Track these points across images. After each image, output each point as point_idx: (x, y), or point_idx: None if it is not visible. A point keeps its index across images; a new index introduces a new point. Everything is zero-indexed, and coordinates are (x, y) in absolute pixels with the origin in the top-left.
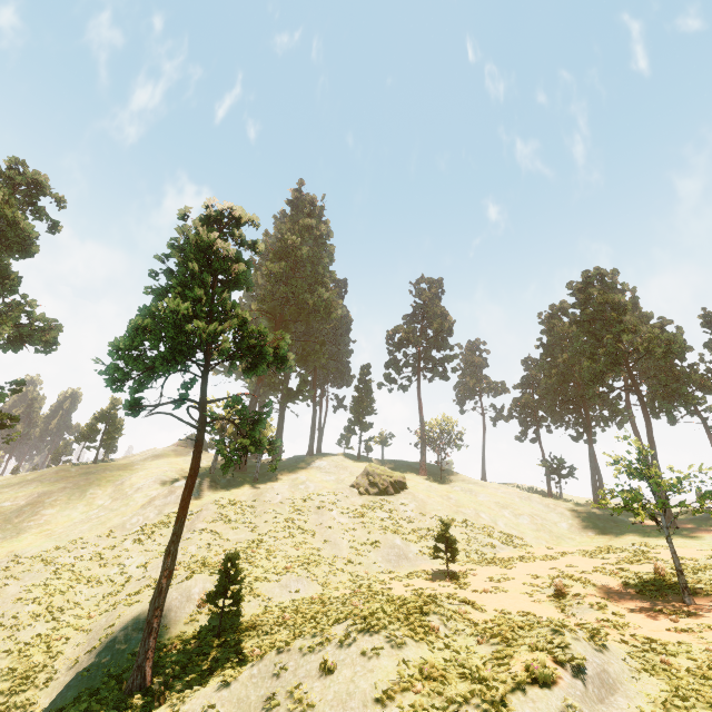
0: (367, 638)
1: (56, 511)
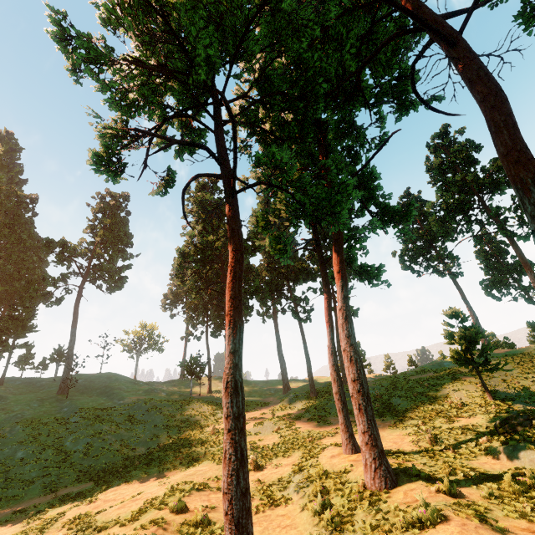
0: None
1: None
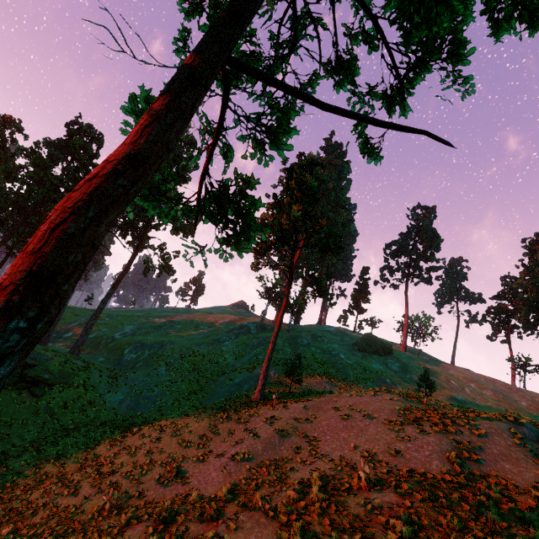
0: (387, 395)
1: (181, 327)
